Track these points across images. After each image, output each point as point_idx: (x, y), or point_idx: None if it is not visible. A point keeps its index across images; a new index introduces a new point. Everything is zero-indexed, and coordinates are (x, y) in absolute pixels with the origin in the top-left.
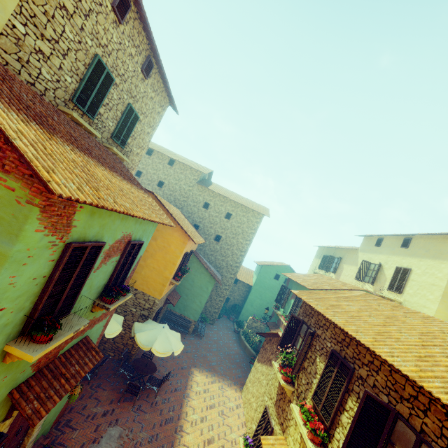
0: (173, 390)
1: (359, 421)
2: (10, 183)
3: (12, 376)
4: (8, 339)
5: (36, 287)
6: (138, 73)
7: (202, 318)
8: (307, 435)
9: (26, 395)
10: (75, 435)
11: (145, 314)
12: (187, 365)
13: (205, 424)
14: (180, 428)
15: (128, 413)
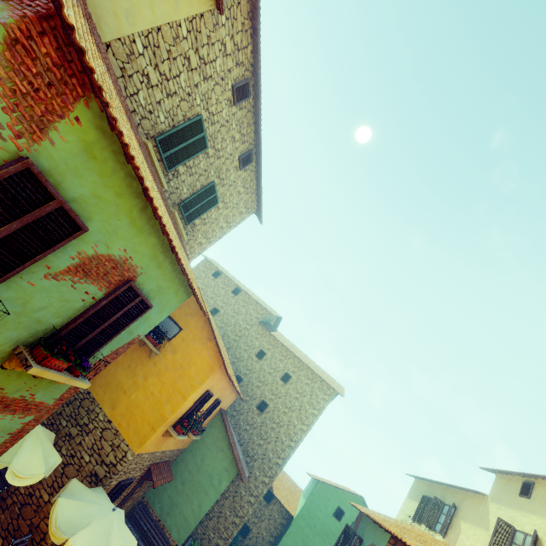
0: None
1: None
2: None
3: None
4: None
5: None
6: (235, 160)
7: None
8: None
9: None
10: None
11: (99, 474)
12: None
13: None
14: None
15: None
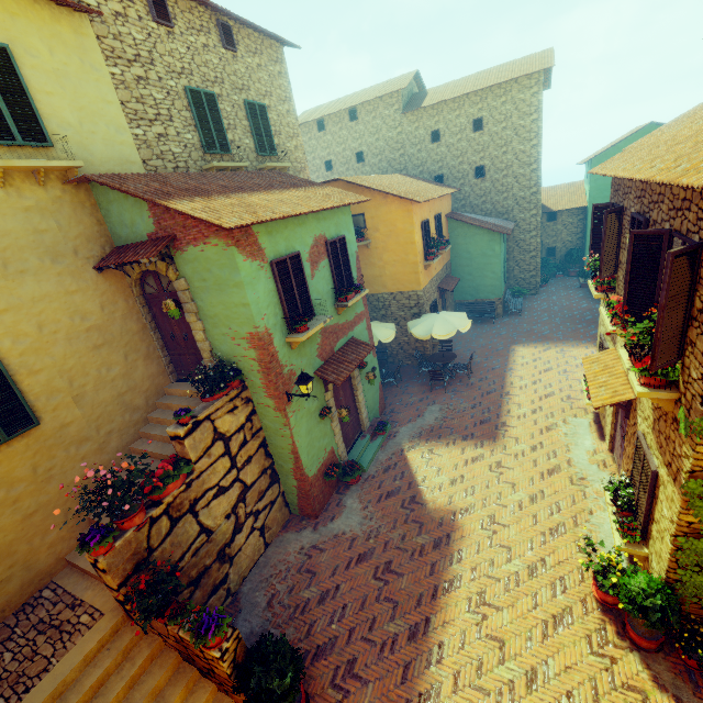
0: (489, 370)
1: (634, 269)
2: (213, 242)
3: (307, 361)
4: (284, 335)
5: (274, 299)
6: (226, 56)
7: (516, 293)
8: (610, 323)
9: (325, 373)
10: (401, 416)
11: (416, 312)
12: (504, 345)
13: (539, 385)
14: (507, 394)
15: (443, 396)
